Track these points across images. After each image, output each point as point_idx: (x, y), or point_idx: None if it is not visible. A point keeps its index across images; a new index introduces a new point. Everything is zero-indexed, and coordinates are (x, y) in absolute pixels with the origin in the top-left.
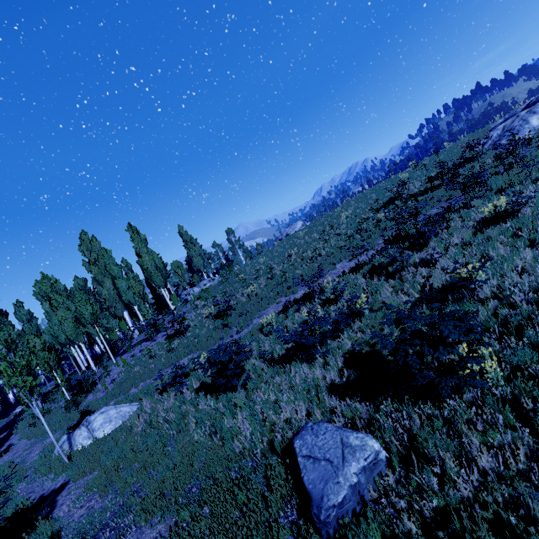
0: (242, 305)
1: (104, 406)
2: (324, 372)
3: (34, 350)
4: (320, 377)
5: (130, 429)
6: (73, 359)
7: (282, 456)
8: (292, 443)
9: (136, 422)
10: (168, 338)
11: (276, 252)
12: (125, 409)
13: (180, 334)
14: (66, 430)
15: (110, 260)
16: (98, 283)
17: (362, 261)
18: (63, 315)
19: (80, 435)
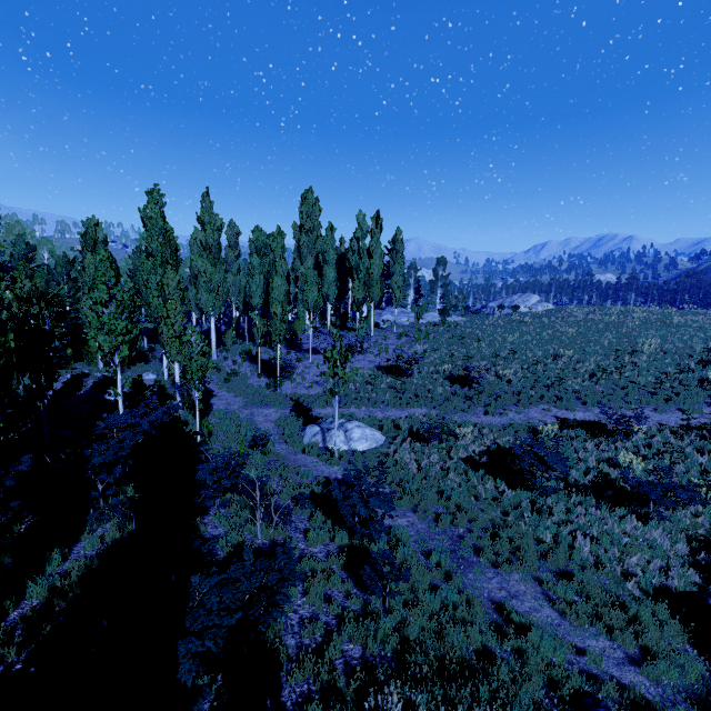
0: (489, 384)
1: (319, 408)
2: (666, 538)
3: (273, 317)
4: (659, 540)
5: (400, 463)
6: (236, 321)
7: (649, 595)
8: (708, 603)
9: (404, 458)
10: (383, 369)
11: (529, 335)
12: (377, 435)
13: (403, 375)
14: (294, 415)
15: (331, 241)
16: (299, 256)
17: (675, 422)
18: (279, 283)
19: (338, 437)
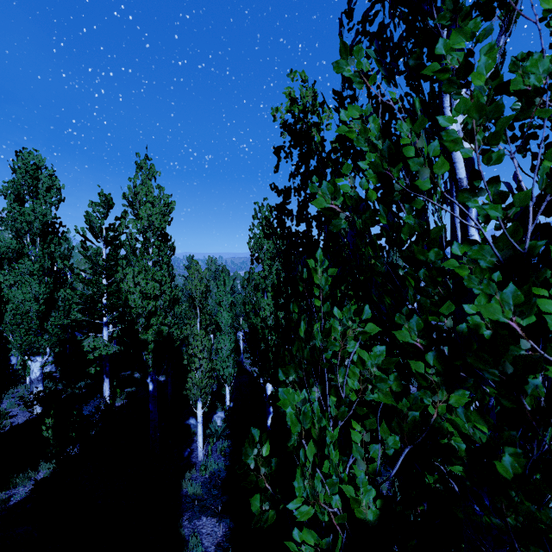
0: None
1: None
2: None
3: None
4: None
5: None
6: None
7: None
8: None
9: None
10: None
11: None
12: None
13: None
14: None
15: None
16: None
17: None
18: None
19: None
